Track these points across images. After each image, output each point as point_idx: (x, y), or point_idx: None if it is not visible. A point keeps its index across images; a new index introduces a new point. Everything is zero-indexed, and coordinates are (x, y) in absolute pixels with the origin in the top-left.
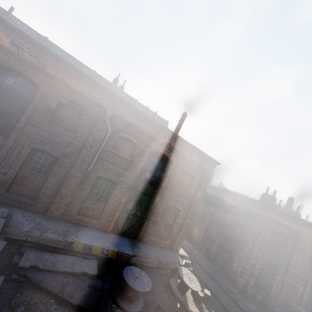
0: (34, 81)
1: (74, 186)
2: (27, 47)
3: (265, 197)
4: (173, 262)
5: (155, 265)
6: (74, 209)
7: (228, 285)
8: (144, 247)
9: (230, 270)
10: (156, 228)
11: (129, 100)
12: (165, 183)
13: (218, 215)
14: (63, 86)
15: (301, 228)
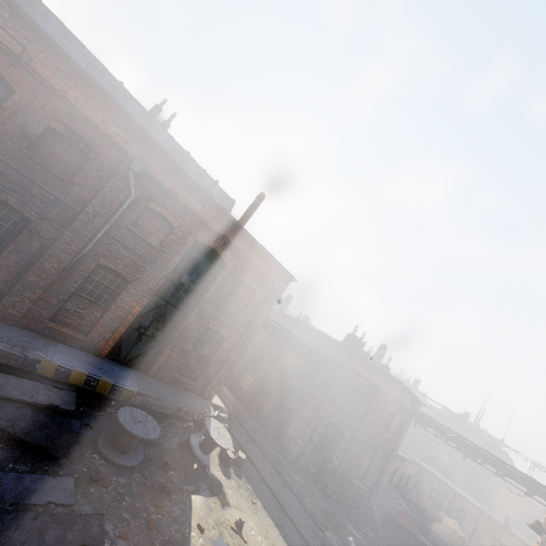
0: (6, 78)
1: (53, 273)
2: (2, 15)
3: (351, 339)
4: (201, 410)
5: (171, 412)
6: (47, 311)
7: (275, 454)
8: (158, 386)
9: (284, 435)
10: (183, 361)
11: (176, 149)
12: (210, 294)
13: (284, 358)
14: (60, 101)
15: (383, 383)
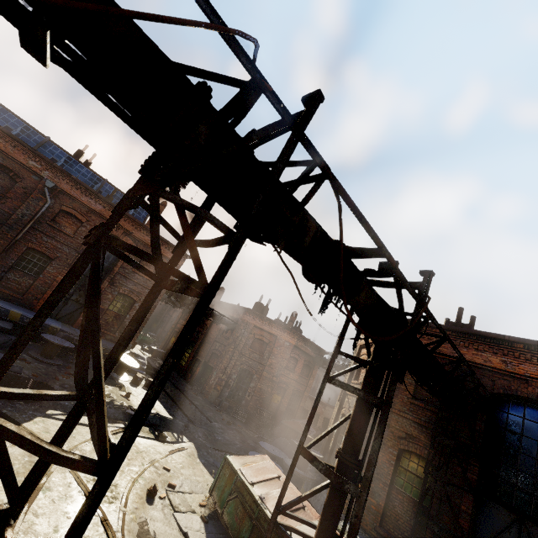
0: None
1: None
2: None
3: (257, 305)
4: None
5: None
6: None
7: (196, 396)
8: None
9: (207, 386)
10: (102, 318)
11: (96, 178)
12: (118, 268)
13: (212, 333)
14: None
15: (280, 332)
